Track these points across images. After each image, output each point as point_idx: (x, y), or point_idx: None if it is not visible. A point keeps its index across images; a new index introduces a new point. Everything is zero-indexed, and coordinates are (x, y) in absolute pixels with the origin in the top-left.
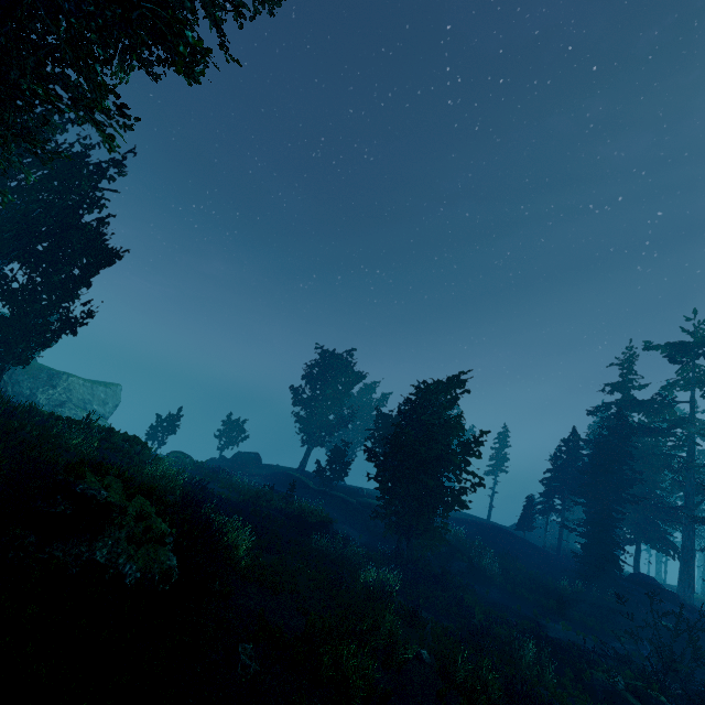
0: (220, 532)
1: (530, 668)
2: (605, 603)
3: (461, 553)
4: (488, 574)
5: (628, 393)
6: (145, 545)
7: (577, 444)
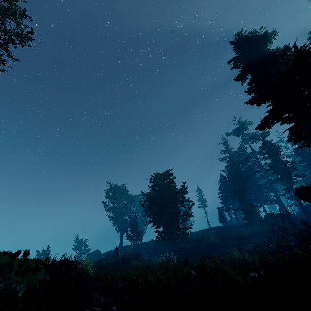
0: (75, 265)
1: (240, 260)
2: (261, 230)
3: (201, 241)
4: (216, 244)
5: (231, 153)
6: (27, 275)
7: (224, 179)
